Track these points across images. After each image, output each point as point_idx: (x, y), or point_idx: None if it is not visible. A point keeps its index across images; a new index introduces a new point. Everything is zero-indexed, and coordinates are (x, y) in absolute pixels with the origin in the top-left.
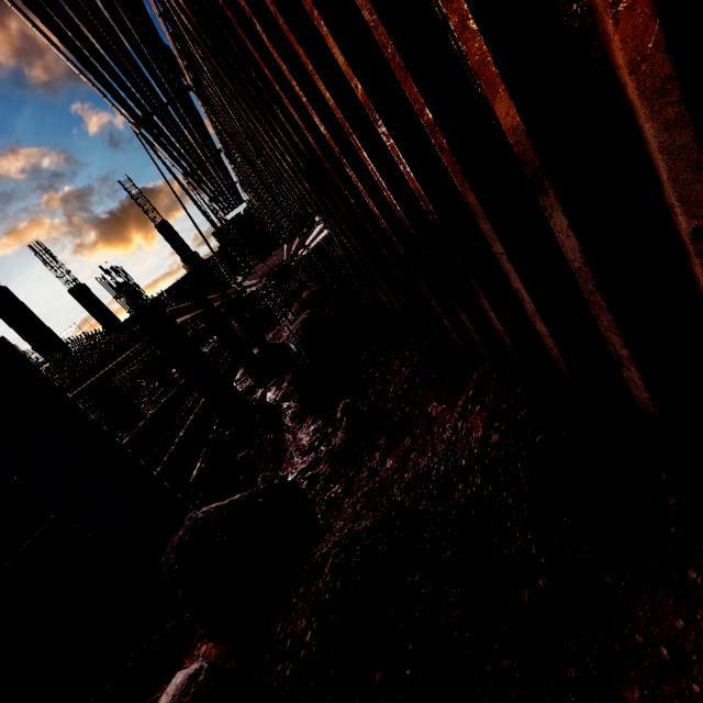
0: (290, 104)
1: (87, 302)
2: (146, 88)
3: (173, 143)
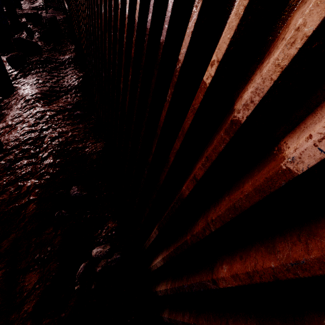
0: None
1: None
2: None
3: None
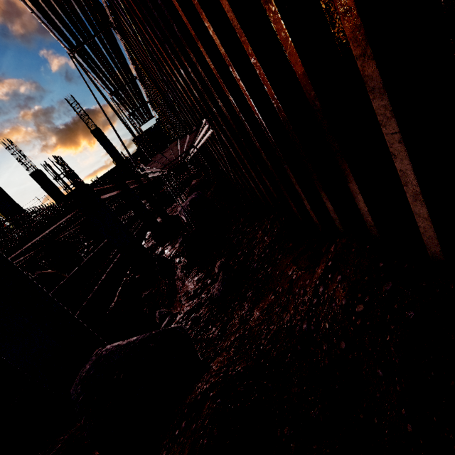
0: (183, 13)
1: (42, 183)
2: (77, 21)
3: (100, 68)
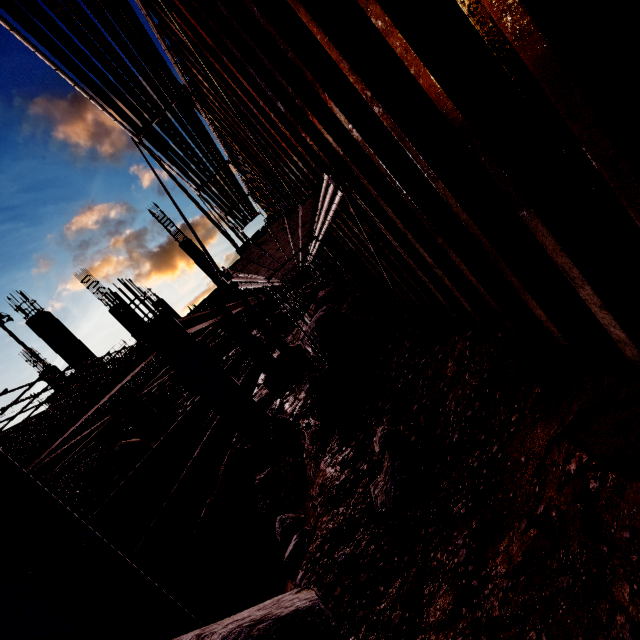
0: None
1: (124, 320)
2: (139, 91)
3: (179, 155)
